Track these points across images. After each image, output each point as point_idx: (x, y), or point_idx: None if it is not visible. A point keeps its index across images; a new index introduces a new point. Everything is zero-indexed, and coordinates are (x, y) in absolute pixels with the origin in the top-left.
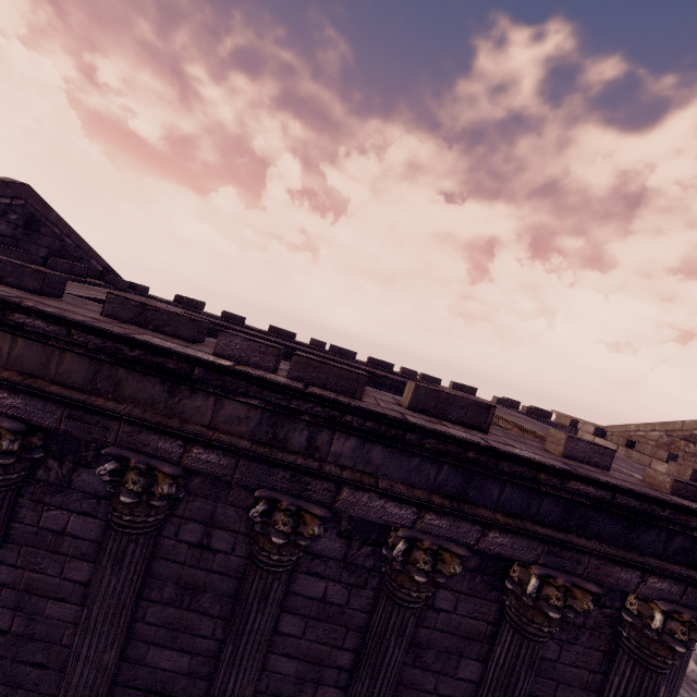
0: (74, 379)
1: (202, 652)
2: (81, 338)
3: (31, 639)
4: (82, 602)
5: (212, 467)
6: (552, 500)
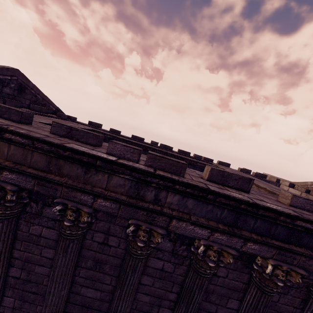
0: (39, 165)
1: (105, 290)
2: (39, 145)
3: (29, 282)
4: (50, 267)
5: (108, 209)
6: (282, 227)
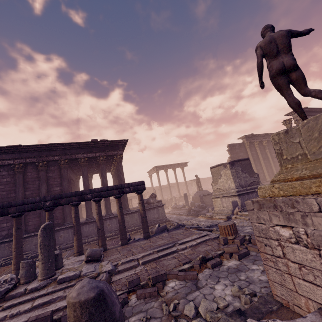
0: None
1: None
2: None
3: None
4: None
5: None
6: (35, 153)
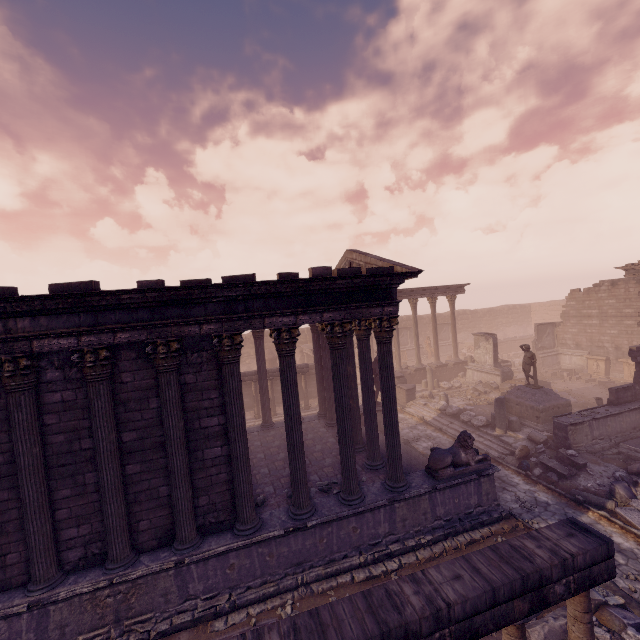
0: None
1: (8, 450)
2: None
3: None
4: None
5: None
6: (142, 310)
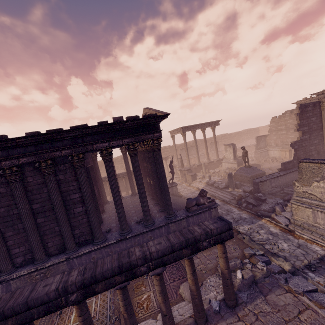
0: None
1: None
2: None
3: None
4: None
5: None
6: (30, 147)
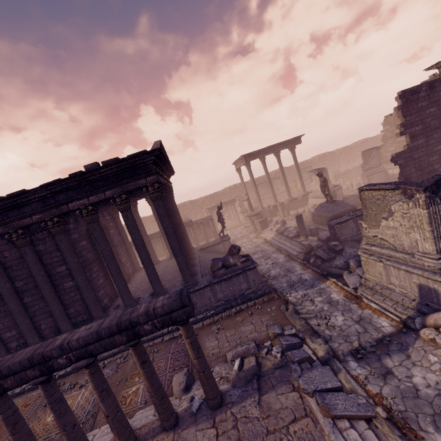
0: None
1: None
2: None
3: None
4: None
5: None
6: None
